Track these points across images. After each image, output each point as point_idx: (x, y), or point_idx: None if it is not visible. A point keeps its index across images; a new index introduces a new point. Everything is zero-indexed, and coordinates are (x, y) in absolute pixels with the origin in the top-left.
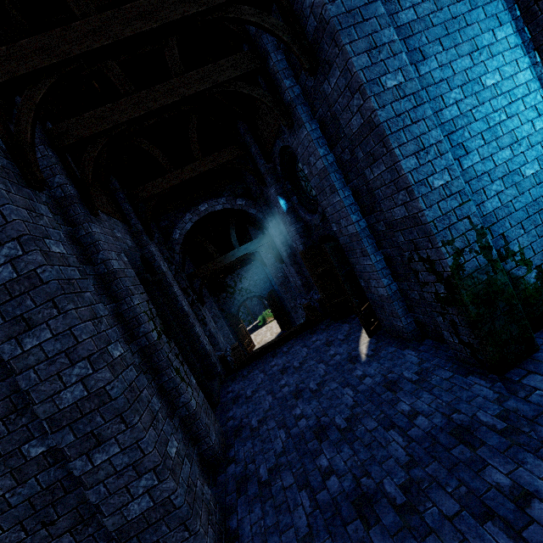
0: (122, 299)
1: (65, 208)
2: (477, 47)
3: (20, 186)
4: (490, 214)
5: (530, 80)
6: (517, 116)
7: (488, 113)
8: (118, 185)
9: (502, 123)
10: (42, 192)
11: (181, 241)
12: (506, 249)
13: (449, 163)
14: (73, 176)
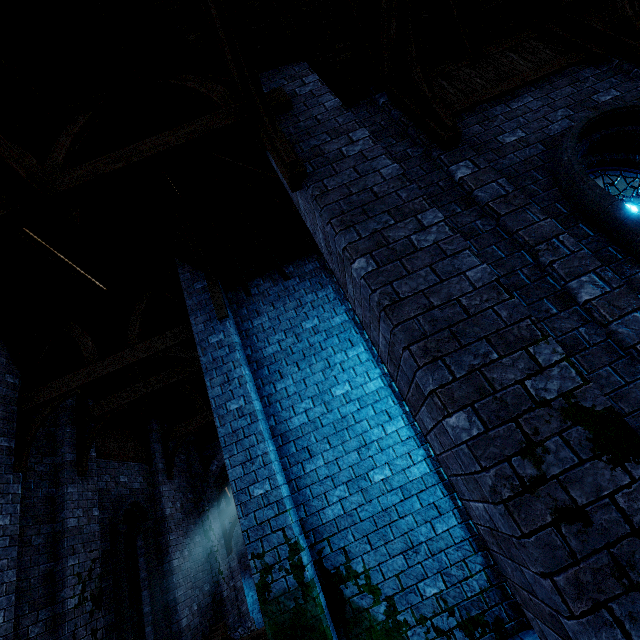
0: (61, 558)
1: (58, 472)
2: (329, 365)
3: (5, 474)
4: (331, 522)
5: (381, 387)
6: (366, 421)
7: (335, 419)
8: (157, 426)
9: (350, 428)
10: (45, 462)
11: (217, 473)
12: (348, 567)
13: (271, 473)
14: (79, 444)
